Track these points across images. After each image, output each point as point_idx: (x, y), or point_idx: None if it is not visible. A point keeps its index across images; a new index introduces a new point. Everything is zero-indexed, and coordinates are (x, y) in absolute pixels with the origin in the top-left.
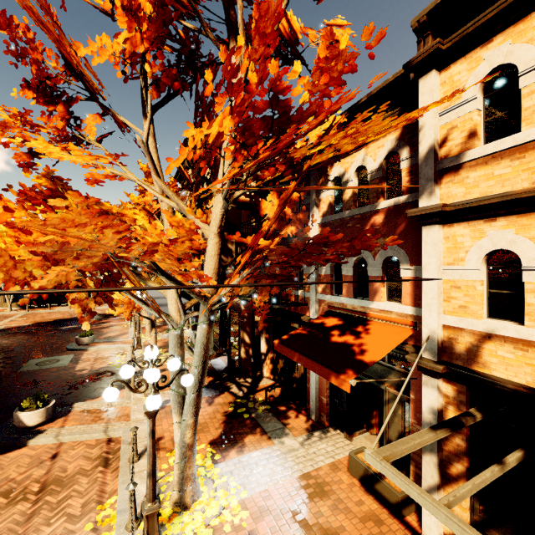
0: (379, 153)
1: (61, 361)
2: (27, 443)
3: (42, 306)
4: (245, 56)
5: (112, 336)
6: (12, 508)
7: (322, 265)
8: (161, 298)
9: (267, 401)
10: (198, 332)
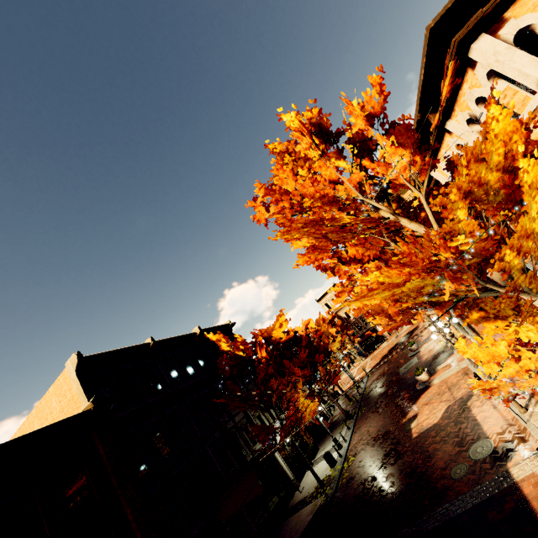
0: None
1: (413, 362)
2: (431, 385)
3: (373, 350)
4: None
5: (425, 338)
6: (444, 395)
7: None
8: None
9: None
10: None
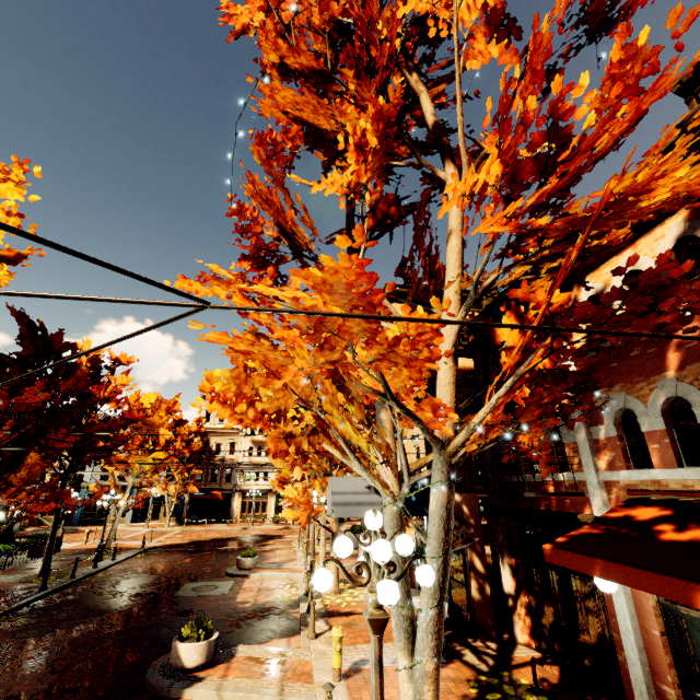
0: (658, 246)
1: (220, 588)
2: (182, 693)
3: (199, 522)
4: (517, 92)
5: (277, 562)
6: None
7: (596, 424)
8: (349, 494)
9: (538, 687)
10: (433, 499)
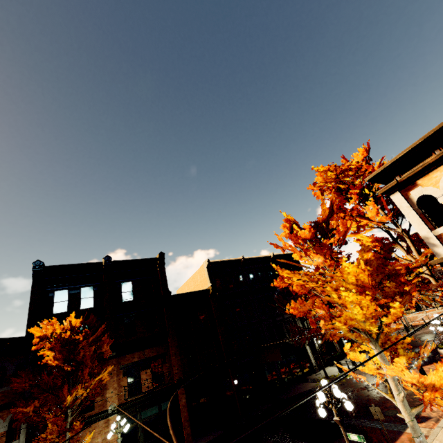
0: None
1: None
2: None
3: None
4: None
5: None
6: None
7: None
8: None
9: None
10: None
